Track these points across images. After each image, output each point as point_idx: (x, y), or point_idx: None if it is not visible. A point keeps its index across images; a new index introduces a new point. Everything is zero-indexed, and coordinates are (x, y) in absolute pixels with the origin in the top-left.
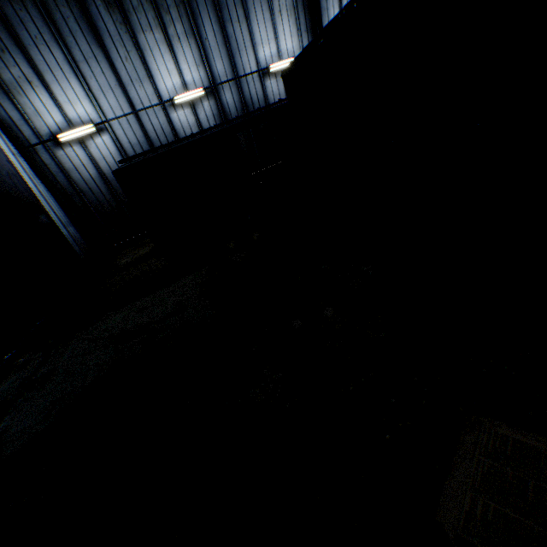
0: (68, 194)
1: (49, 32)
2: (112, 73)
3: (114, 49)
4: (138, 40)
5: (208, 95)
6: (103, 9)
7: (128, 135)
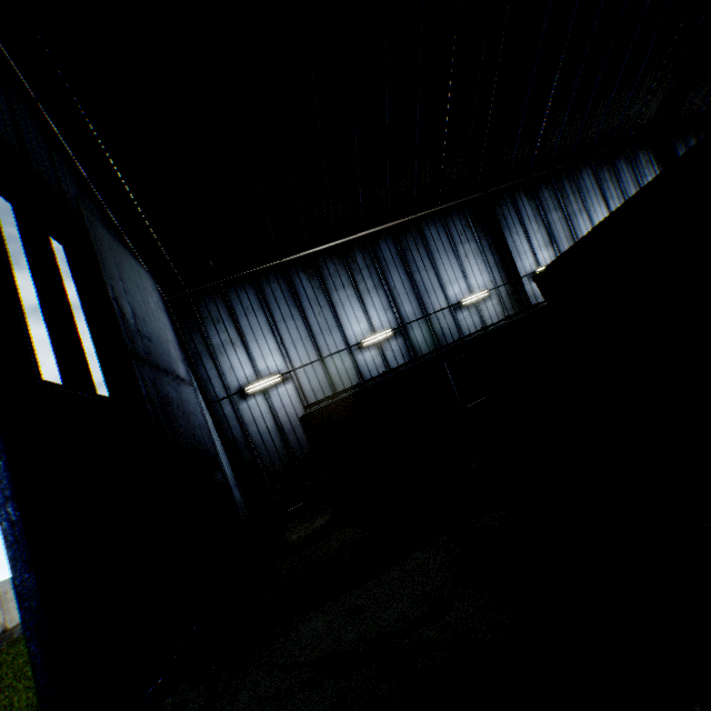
0: (240, 450)
1: (258, 302)
2: (304, 326)
3: (310, 307)
4: (331, 297)
5: (396, 334)
6: (305, 279)
7: (311, 381)
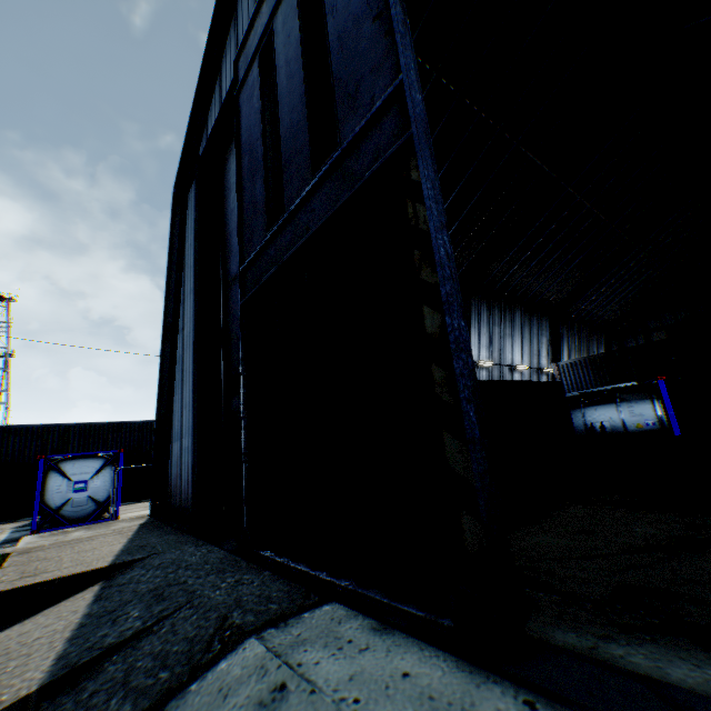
0: None
1: None
2: None
3: None
4: None
5: None
6: None
7: None
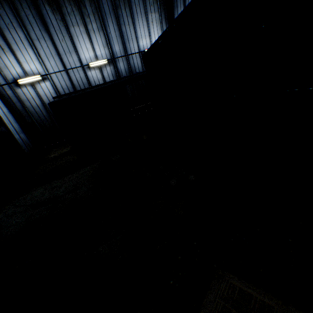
0: (22, 114)
1: (17, 22)
2: (53, 47)
3: (56, 34)
4: (70, 30)
5: (110, 63)
6: (50, 12)
7: (61, 82)
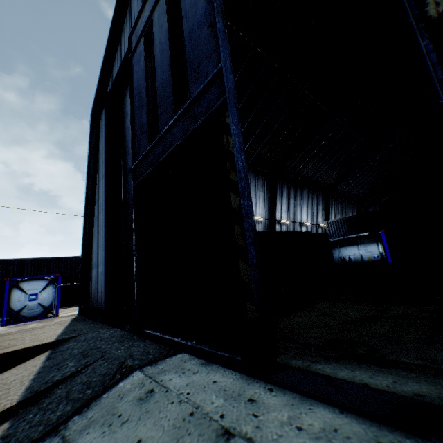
0: None
1: None
2: None
3: None
4: None
5: None
6: None
7: None
